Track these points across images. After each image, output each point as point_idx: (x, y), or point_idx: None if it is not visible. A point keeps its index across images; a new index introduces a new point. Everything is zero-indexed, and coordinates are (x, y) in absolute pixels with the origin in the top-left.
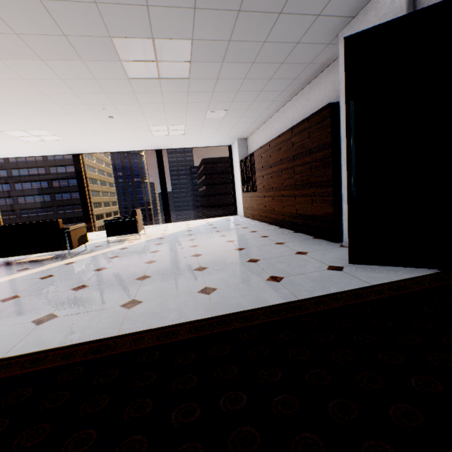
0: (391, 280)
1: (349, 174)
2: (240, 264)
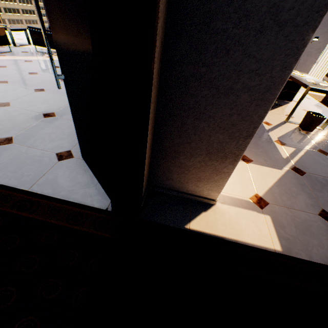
0: (54, 193)
1: (56, 49)
2: (32, 114)
